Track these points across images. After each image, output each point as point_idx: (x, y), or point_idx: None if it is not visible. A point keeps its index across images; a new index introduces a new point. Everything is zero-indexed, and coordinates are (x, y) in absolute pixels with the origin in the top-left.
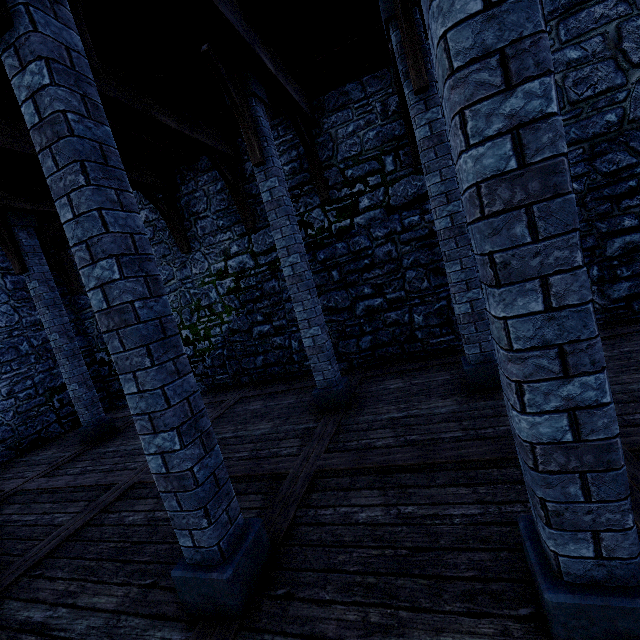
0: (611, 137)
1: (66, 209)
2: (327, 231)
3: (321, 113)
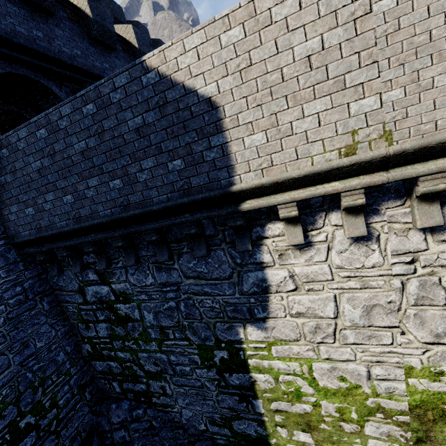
0: None
1: None
2: None
3: None
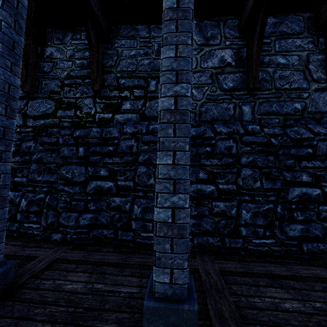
0: (296, 118)
1: None
2: (92, 117)
3: (116, 35)
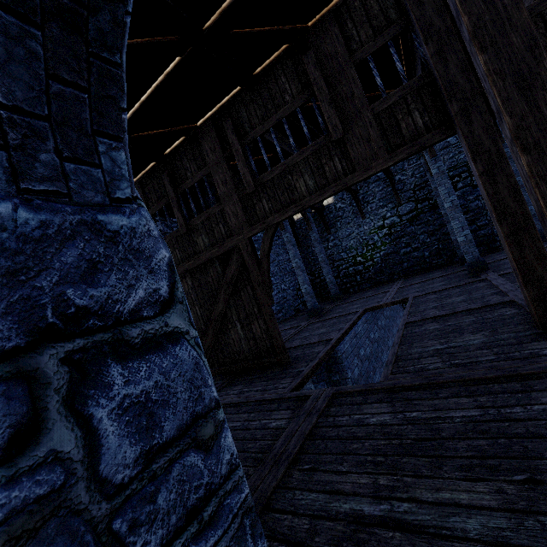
0: None
1: (443, 187)
2: None
3: None
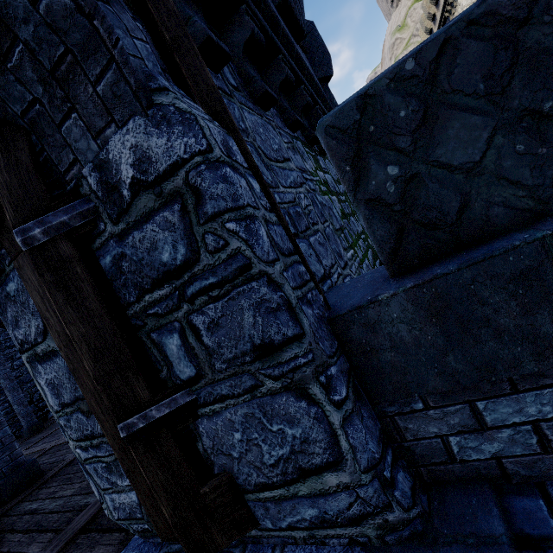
0: None
1: None
2: None
3: None
